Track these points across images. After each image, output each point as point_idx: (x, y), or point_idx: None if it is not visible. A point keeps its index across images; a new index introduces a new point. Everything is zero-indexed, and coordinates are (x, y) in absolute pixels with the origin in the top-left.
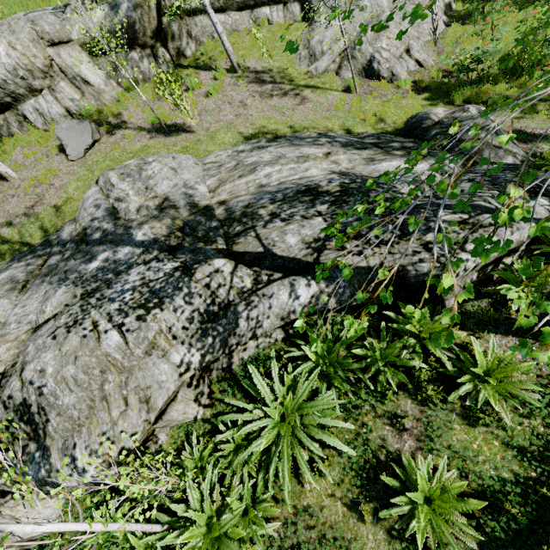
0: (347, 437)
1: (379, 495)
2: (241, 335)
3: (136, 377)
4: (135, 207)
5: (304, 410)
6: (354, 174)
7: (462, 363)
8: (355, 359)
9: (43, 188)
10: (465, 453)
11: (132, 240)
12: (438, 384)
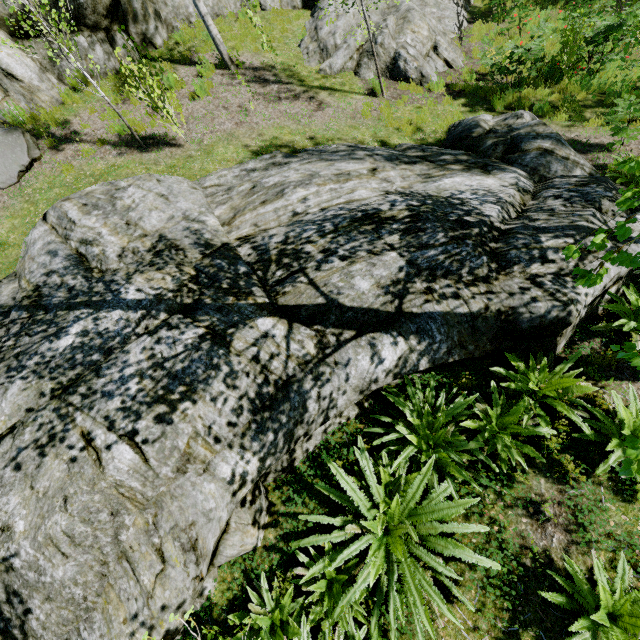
0: (475, 542)
1: (538, 617)
2: (309, 422)
3: (169, 512)
4: (115, 251)
5: (421, 517)
6: (419, 193)
7: (599, 424)
8: (464, 434)
9: None
10: (633, 541)
11: (121, 299)
12: (572, 453)
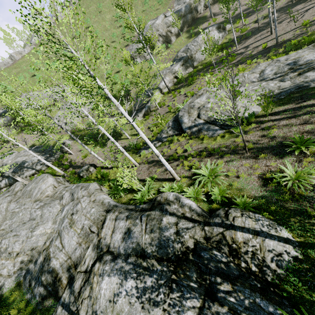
0: None
1: None
2: None
3: None
4: None
5: None
6: (25, 160)
7: None
8: None
9: None
10: None
11: None
12: None
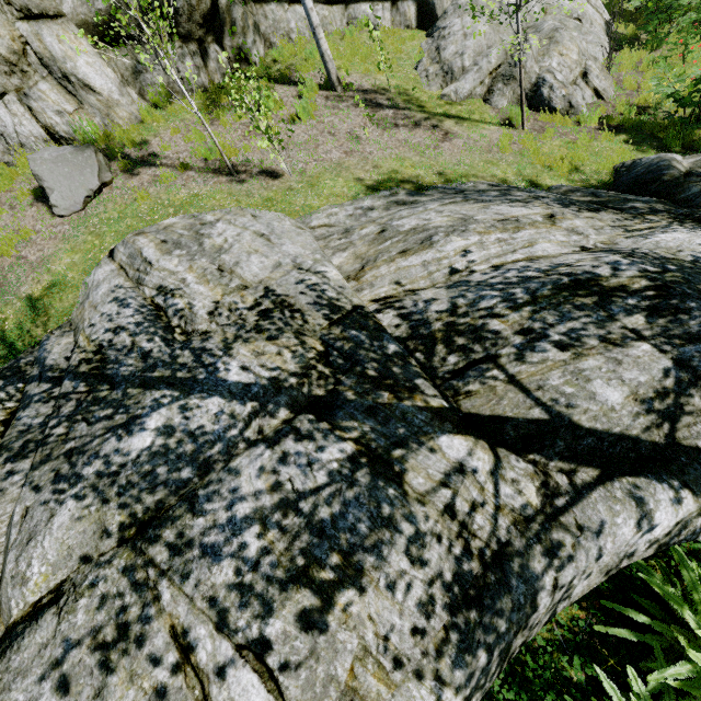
0: None
1: None
2: (533, 625)
3: None
4: (205, 307)
5: None
6: (646, 253)
7: None
8: None
9: (3, 264)
10: None
11: (220, 380)
12: None
